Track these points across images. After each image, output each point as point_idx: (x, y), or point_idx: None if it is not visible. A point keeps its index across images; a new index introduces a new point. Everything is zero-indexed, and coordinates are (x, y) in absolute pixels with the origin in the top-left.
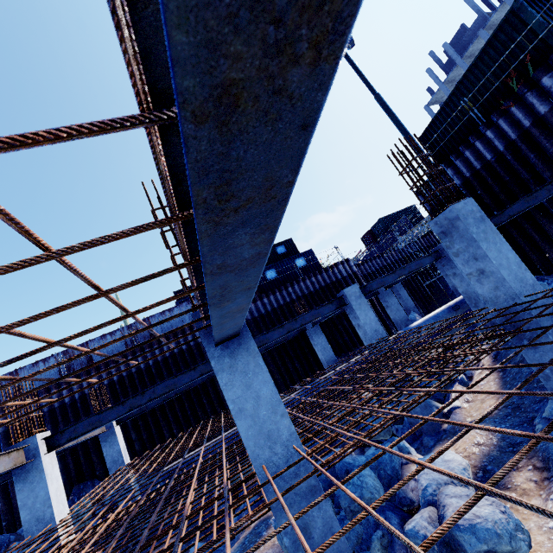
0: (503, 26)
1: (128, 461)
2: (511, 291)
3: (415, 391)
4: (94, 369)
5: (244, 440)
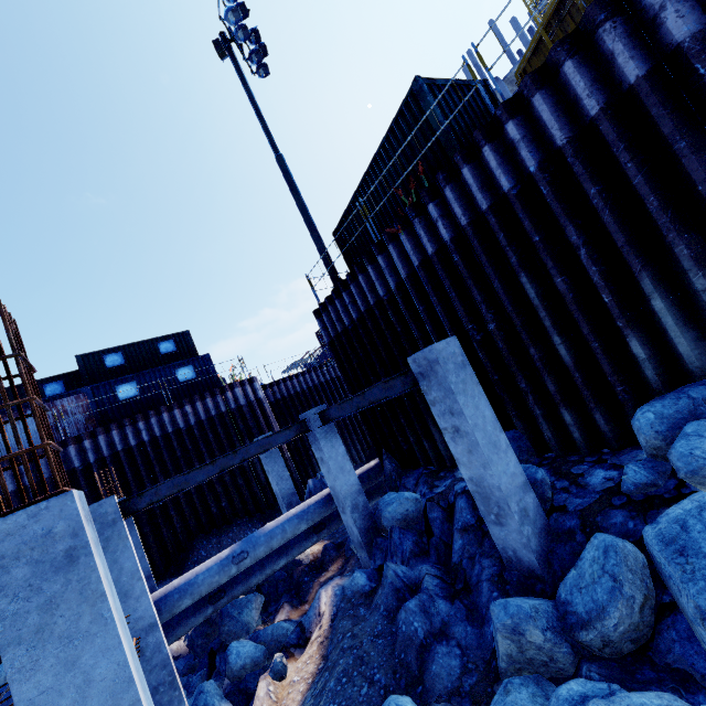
0: (405, 111)
1: None
2: None
3: None
4: None
5: None
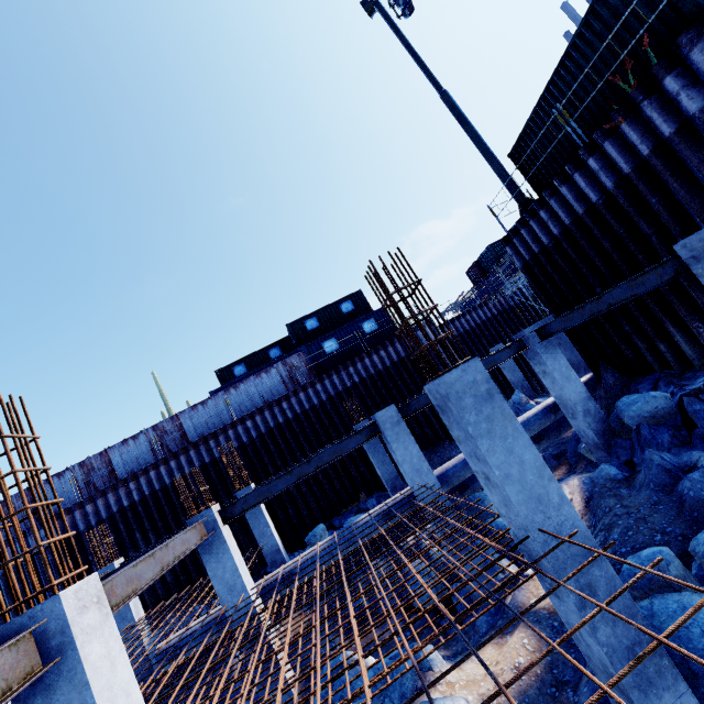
0: None
1: (140, 615)
2: (521, 519)
3: (375, 663)
4: (111, 488)
5: None
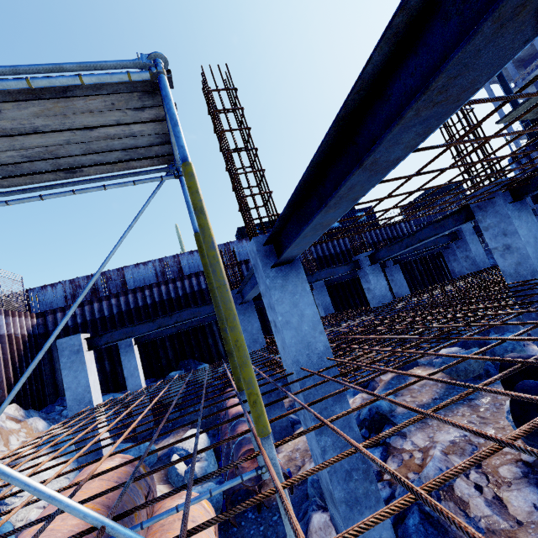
0: None
1: None
2: None
3: None
4: (194, 275)
5: (531, 258)
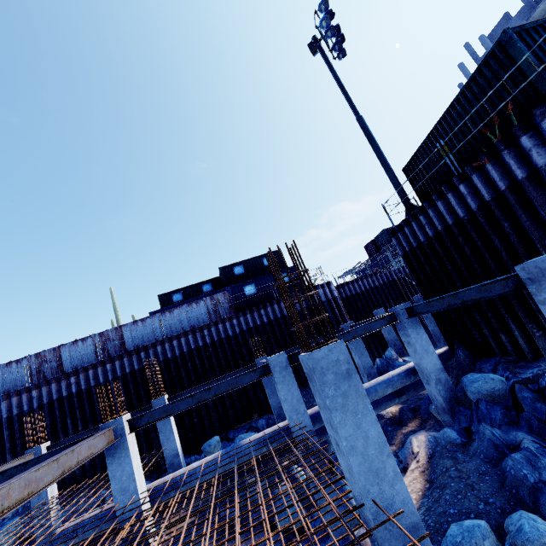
0: (489, 60)
1: (54, 493)
2: (359, 488)
3: None
4: (55, 379)
5: None
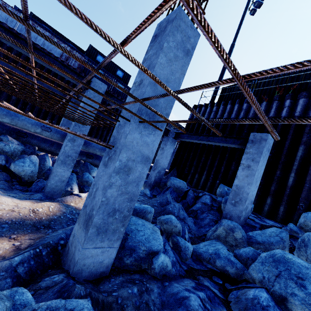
0: None
1: None
2: (137, 109)
3: None
4: None
5: None
